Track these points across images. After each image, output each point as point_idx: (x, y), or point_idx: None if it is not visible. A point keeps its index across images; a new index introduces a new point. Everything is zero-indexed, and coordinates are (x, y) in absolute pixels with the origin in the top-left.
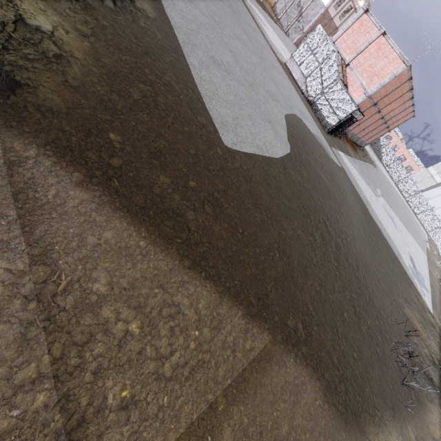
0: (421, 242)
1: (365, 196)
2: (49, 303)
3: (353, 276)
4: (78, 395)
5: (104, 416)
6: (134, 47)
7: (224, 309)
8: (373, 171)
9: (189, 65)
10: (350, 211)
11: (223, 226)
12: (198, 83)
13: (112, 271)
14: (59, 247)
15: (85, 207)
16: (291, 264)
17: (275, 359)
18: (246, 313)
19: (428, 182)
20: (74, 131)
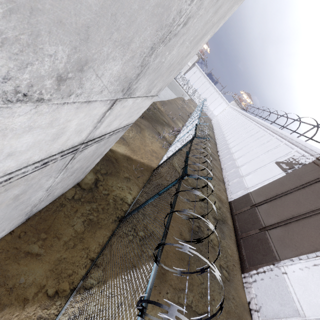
0: (176, 92)
1: None
2: None
3: None
4: None
5: None
6: None
7: None
8: None
9: None
10: None
11: None
12: None
13: None
14: None
15: None
16: None
17: None
18: None
19: (186, 67)
20: None
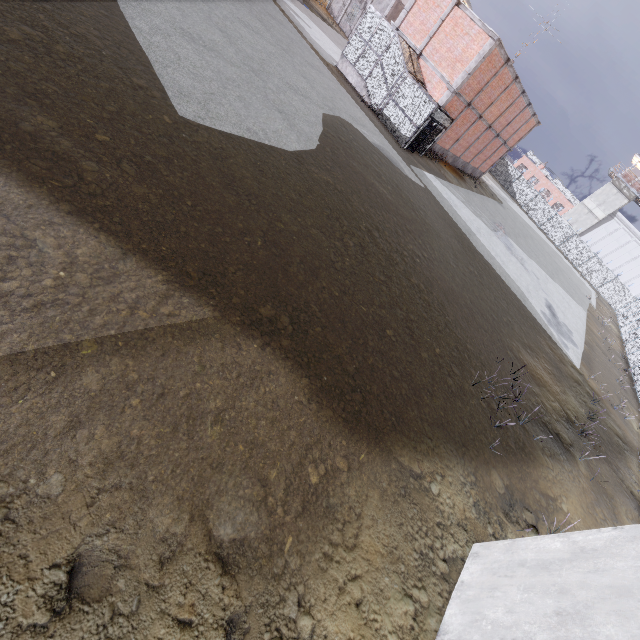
0: (578, 297)
1: (467, 225)
2: None
3: (418, 298)
4: None
5: None
6: None
7: (128, 266)
8: (495, 206)
9: (131, 27)
10: (430, 233)
11: (154, 191)
12: (145, 47)
13: None
14: None
15: None
16: (288, 259)
17: (219, 336)
18: (174, 281)
19: (587, 220)
20: None
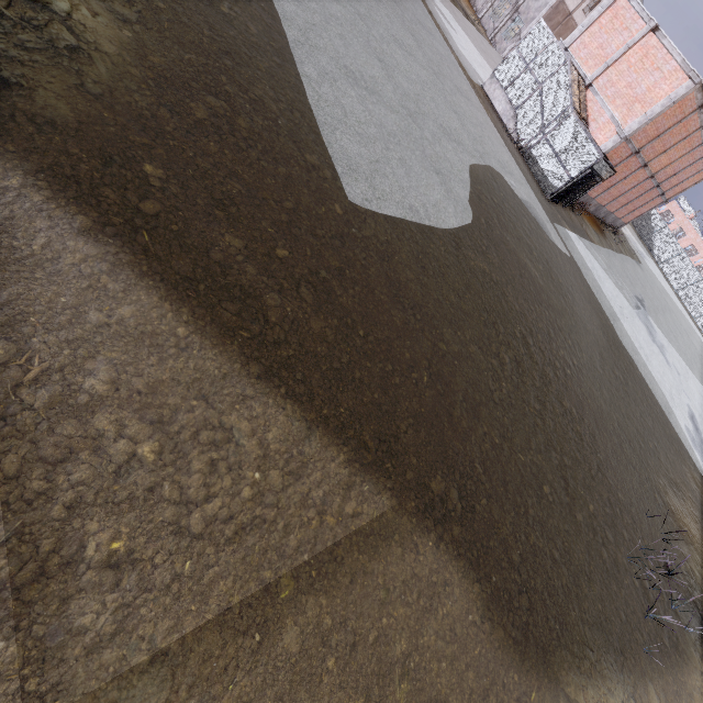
0: None
1: (611, 306)
2: (8, 395)
3: (571, 431)
4: (37, 534)
5: (77, 573)
6: (205, 42)
7: (313, 447)
8: (634, 269)
9: (301, 75)
10: (577, 326)
11: (330, 322)
12: (314, 103)
13: (122, 364)
14: (37, 319)
15: (91, 267)
16: (451, 397)
17: (398, 537)
18: (353, 459)
19: None
20: (86, 156)
